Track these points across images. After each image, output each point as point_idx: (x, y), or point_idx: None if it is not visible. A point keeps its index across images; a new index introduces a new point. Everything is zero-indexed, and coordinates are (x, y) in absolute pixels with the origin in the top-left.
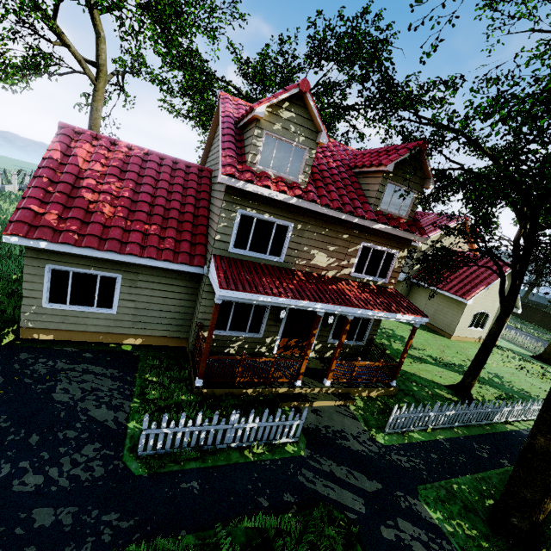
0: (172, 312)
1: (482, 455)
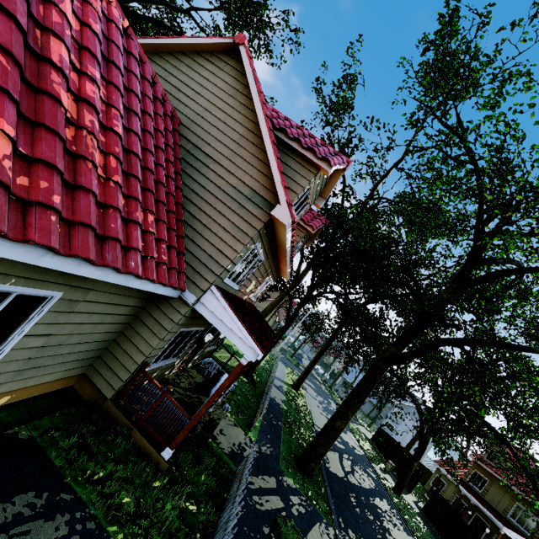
0: (91, 343)
1: (275, 423)
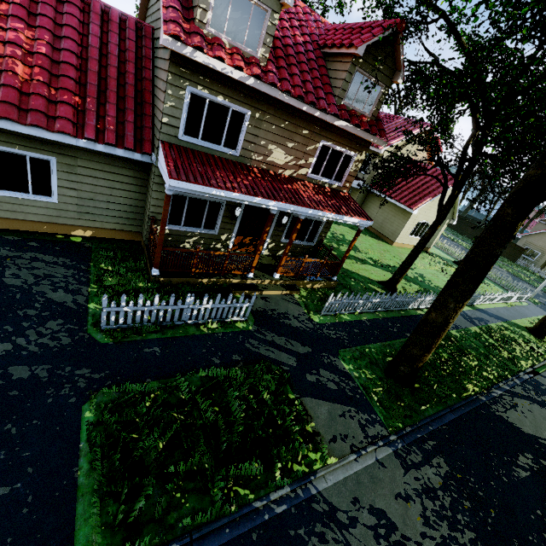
0: (121, 205)
1: (393, 331)
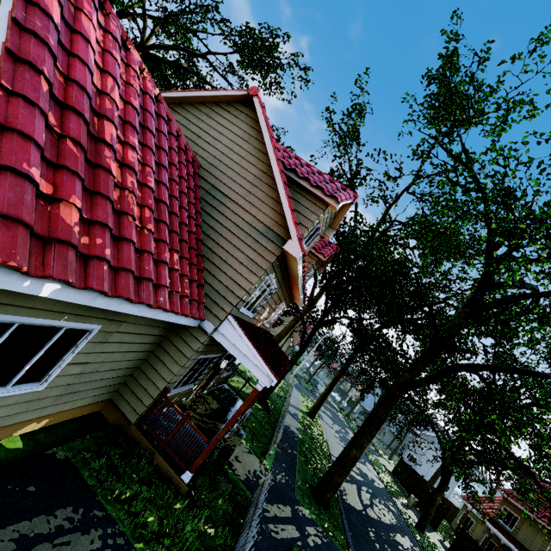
0: (118, 370)
1: (290, 452)
